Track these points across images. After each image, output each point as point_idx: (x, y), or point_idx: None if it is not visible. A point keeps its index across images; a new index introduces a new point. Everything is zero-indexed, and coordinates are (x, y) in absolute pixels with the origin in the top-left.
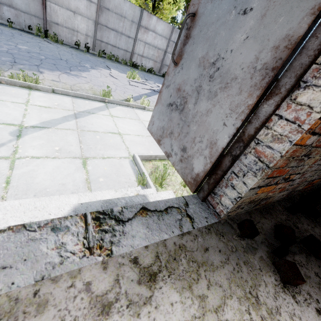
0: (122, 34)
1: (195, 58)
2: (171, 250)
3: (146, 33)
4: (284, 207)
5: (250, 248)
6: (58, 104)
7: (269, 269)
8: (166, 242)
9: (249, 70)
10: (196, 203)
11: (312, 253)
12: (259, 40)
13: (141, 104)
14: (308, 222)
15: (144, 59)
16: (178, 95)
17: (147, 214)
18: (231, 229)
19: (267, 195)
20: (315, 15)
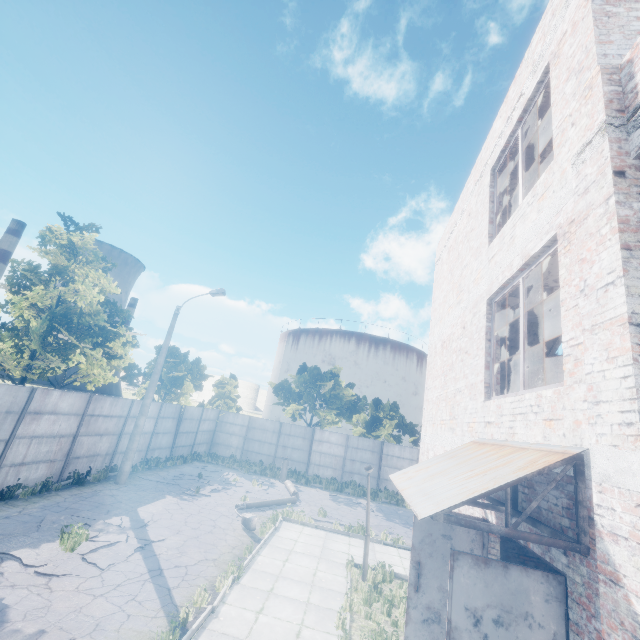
0: None
1: (433, 587)
2: None
3: (37, 420)
4: None
5: None
6: None
7: None
8: None
9: None
10: None
11: None
12: None
13: (194, 604)
14: None
15: (26, 468)
16: (430, 612)
17: None
18: None
19: None
20: None
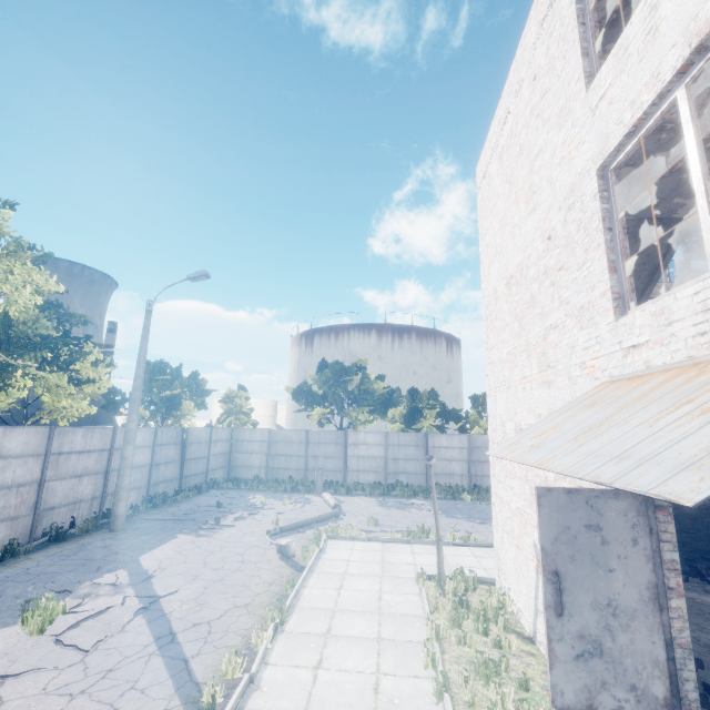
0: None
1: (584, 605)
2: None
3: None
4: None
5: None
6: None
7: None
8: None
9: (641, 602)
10: None
11: None
12: (634, 585)
13: (224, 676)
14: None
15: None
16: (584, 642)
17: None
18: None
19: None
20: (655, 572)
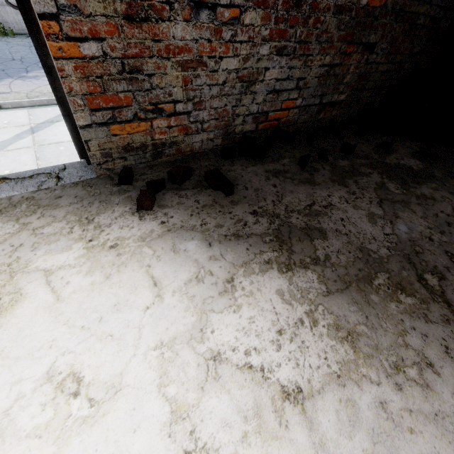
0: None
1: None
2: (15, 201)
3: None
4: (219, 155)
5: (121, 191)
6: (9, 121)
7: (130, 203)
8: (13, 197)
9: None
10: (79, 167)
11: (210, 186)
12: None
13: None
14: (246, 163)
15: None
16: None
17: (5, 181)
18: (109, 181)
19: (154, 138)
20: None
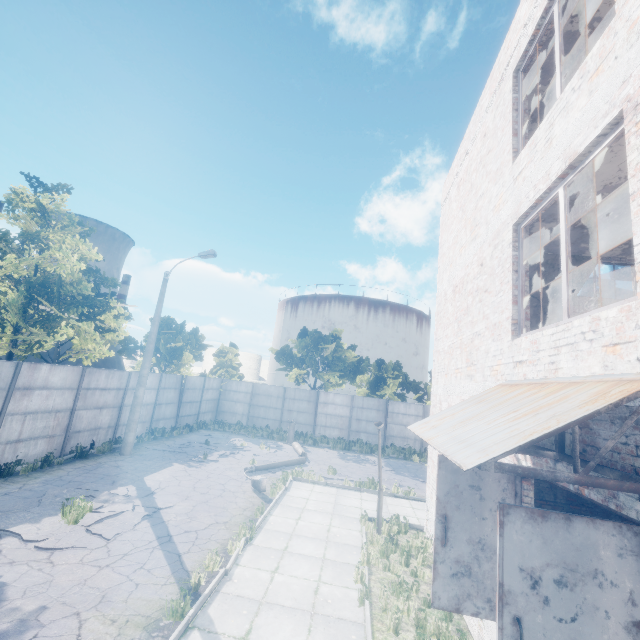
0: None
1: (462, 540)
2: None
3: (27, 396)
4: None
5: None
6: None
7: None
8: None
9: None
10: None
11: None
12: None
13: (206, 568)
14: None
15: (24, 445)
16: (459, 565)
17: None
18: None
19: None
20: None
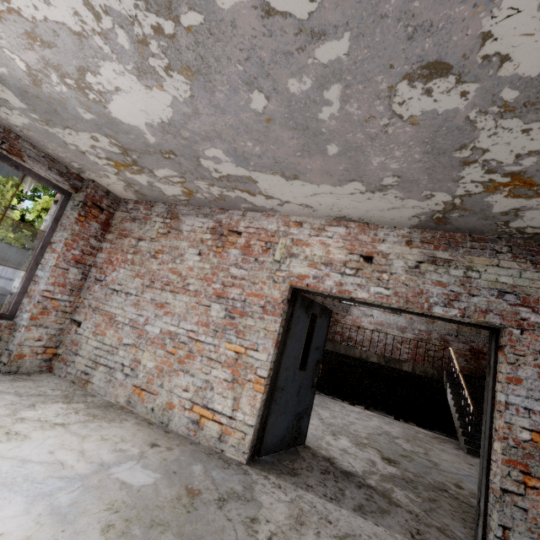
0: (0, 277)
1: None
2: None
3: None
4: None
5: None
6: None
7: None
8: None
9: None
10: None
11: None
12: None
13: None
14: None
15: None
16: None
17: None
18: None
19: None
20: None
